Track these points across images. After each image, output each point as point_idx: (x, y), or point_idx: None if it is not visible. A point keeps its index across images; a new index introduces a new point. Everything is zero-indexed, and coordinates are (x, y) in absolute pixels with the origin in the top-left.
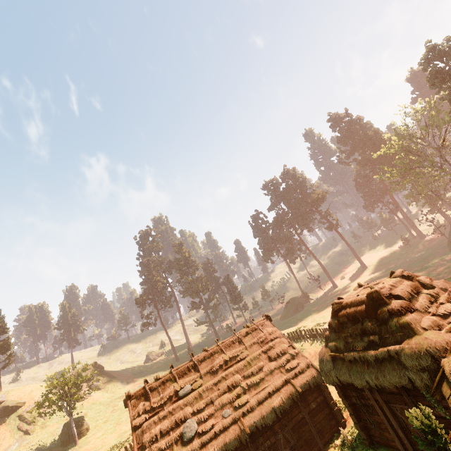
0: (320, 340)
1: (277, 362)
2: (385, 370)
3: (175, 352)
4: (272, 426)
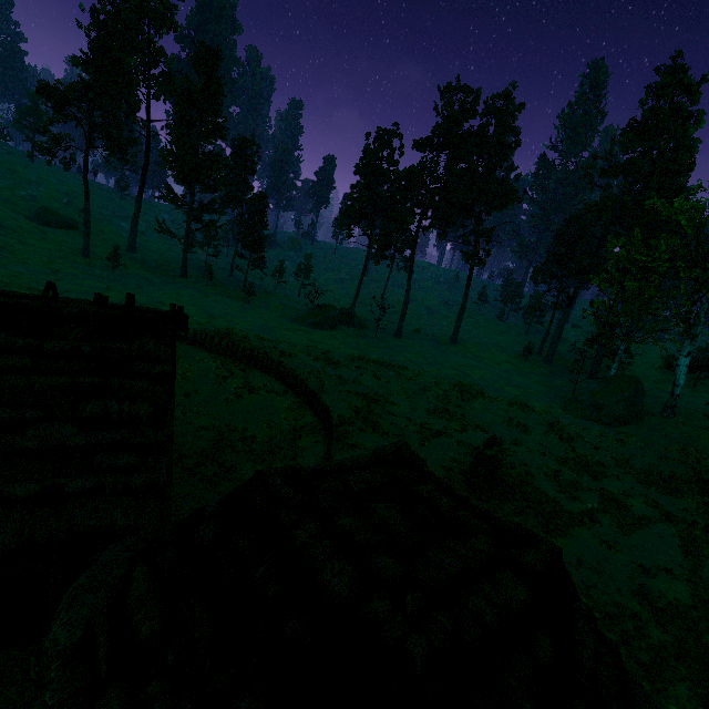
0: (295, 398)
1: (84, 434)
2: None
3: (86, 241)
4: None
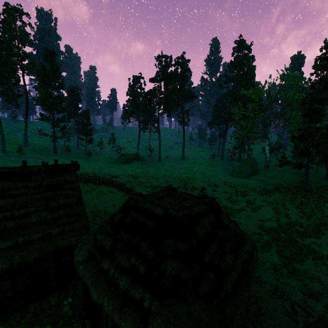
0: (123, 193)
1: (52, 213)
2: (126, 313)
3: (3, 145)
4: (1, 273)
